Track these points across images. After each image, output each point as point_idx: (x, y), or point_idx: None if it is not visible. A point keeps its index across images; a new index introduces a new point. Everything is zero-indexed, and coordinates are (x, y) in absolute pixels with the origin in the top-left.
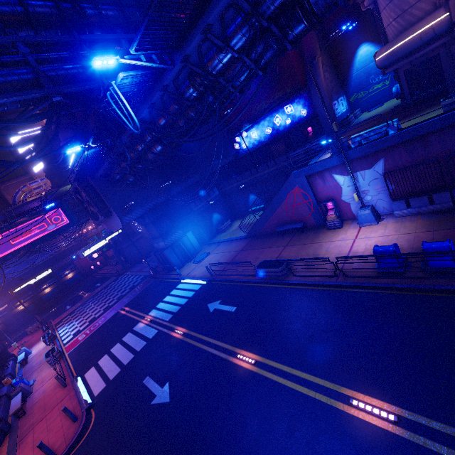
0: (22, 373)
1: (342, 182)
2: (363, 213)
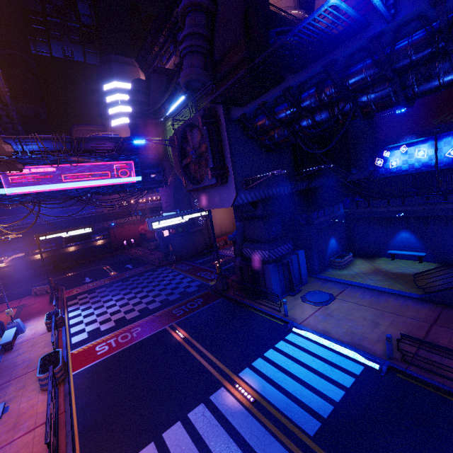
0: None
1: None
2: None
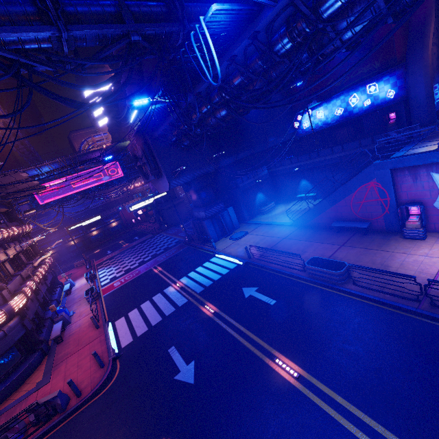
0: (65, 302)
1: None
2: None
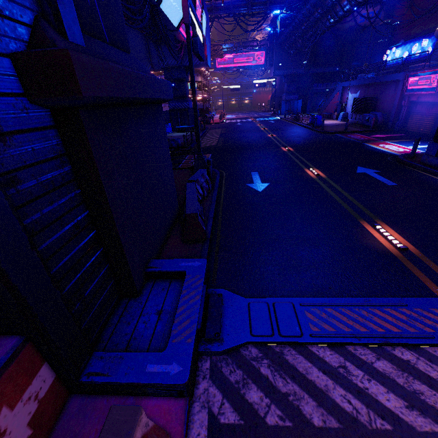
0: None
1: (349, 97)
2: (341, 114)
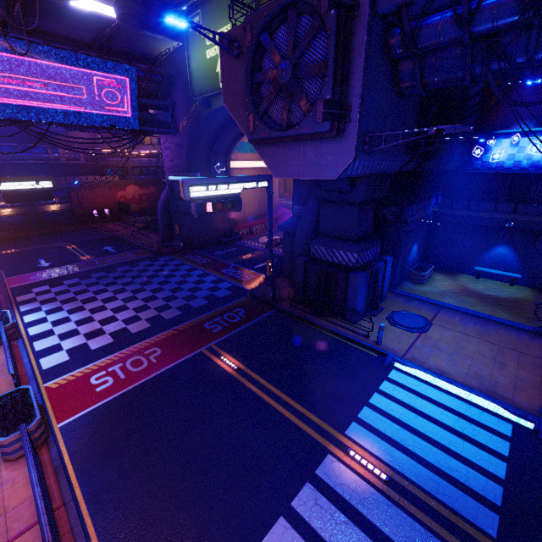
0: None
1: None
2: None
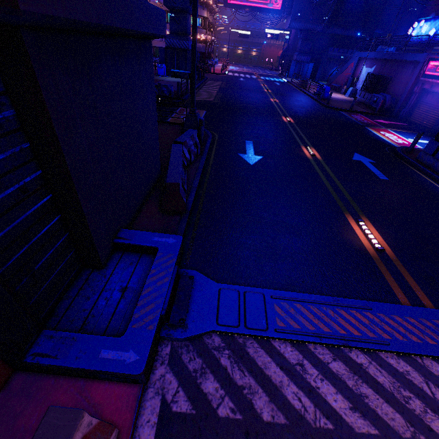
0: None
1: (363, 70)
2: (350, 89)
